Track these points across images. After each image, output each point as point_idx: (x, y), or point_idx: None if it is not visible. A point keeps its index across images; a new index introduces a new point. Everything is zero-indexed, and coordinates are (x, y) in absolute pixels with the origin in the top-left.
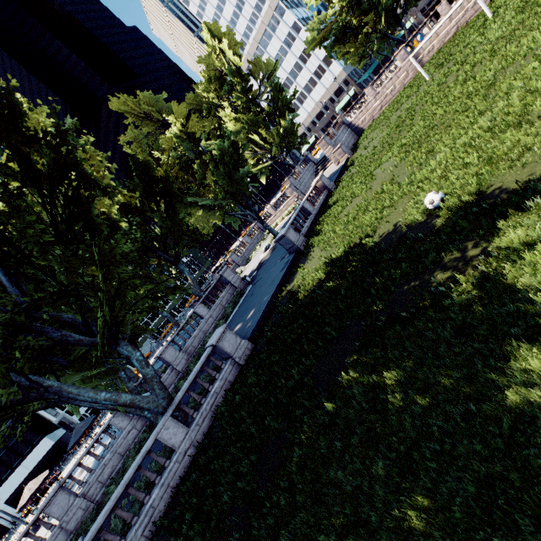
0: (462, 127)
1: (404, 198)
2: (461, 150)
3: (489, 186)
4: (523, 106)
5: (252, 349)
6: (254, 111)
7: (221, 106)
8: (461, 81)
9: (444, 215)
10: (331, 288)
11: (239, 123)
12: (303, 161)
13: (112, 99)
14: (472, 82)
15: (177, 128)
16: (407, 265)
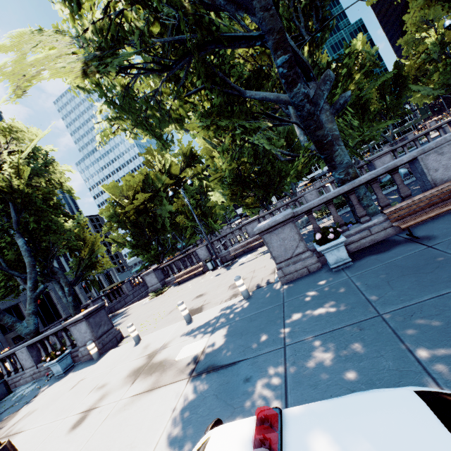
0: None
1: None
2: None
3: None
4: None
5: None
6: None
7: None
8: None
9: None
10: None
11: None
12: None
13: (405, 18)
14: None
15: (435, 39)
16: None
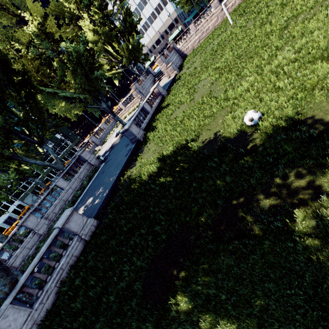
0: (263, 58)
1: (221, 110)
2: (270, 76)
3: (307, 112)
4: (327, 42)
5: (97, 225)
6: (108, 26)
7: (82, 17)
8: (260, 25)
9: (264, 133)
10: (162, 184)
11: (97, 35)
12: (146, 72)
13: None
14: (268, 25)
15: (35, 26)
16: (231, 179)
